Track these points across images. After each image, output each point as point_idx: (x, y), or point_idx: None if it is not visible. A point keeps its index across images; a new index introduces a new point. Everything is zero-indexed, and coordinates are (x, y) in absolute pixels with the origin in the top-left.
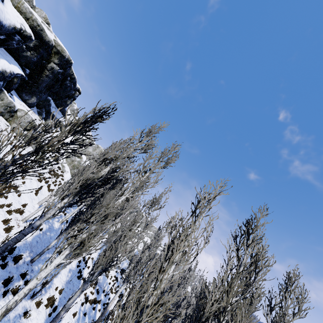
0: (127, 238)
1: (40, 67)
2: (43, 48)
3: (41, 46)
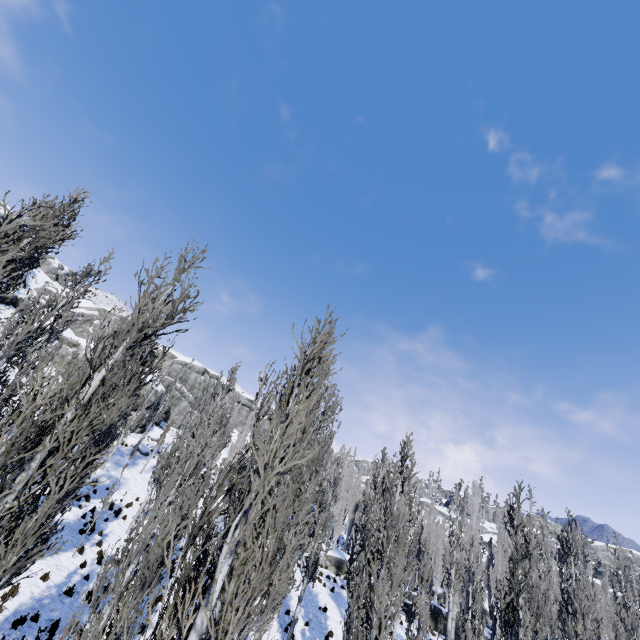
0: None
1: None
2: None
3: None
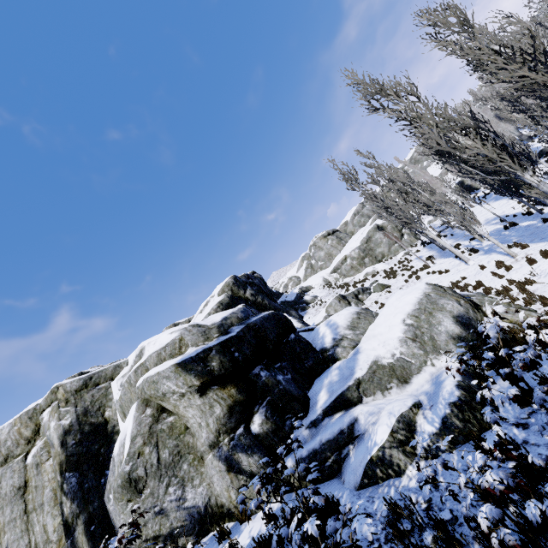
0: None
1: (257, 307)
2: (238, 303)
3: (236, 305)
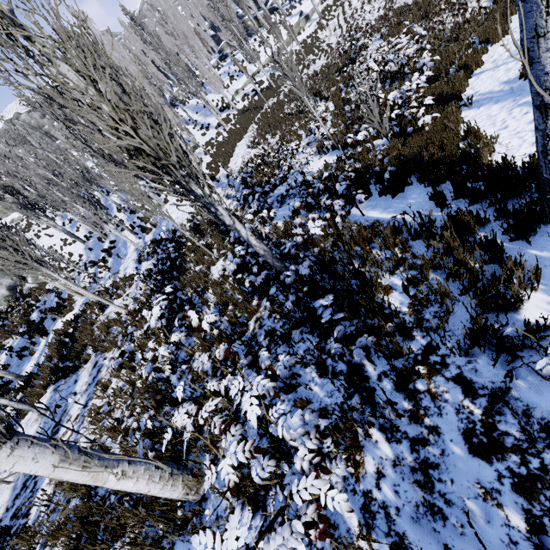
0: (69, 165)
1: None
2: None
3: None
